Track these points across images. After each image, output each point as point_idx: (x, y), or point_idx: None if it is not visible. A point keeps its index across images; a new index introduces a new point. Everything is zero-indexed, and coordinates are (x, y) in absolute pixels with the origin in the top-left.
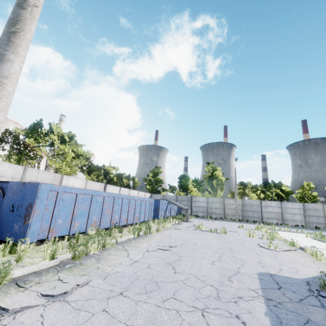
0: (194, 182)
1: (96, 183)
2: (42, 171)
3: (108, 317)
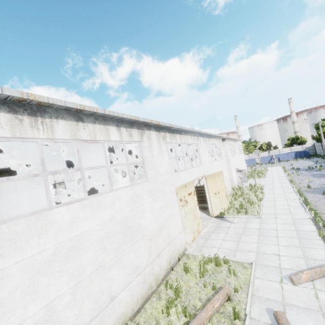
0: None
1: (253, 154)
2: None
3: None
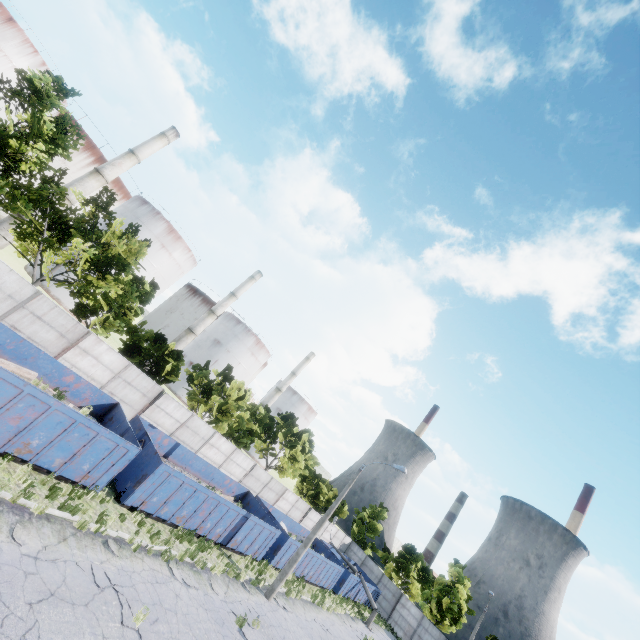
0: (422, 572)
1: (304, 503)
2: (278, 482)
3: (298, 630)
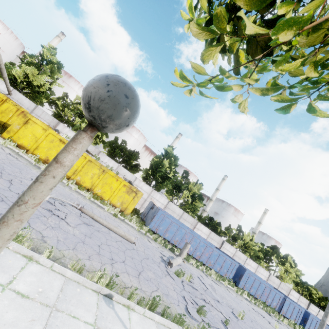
0: None
1: (304, 299)
2: (285, 284)
3: None
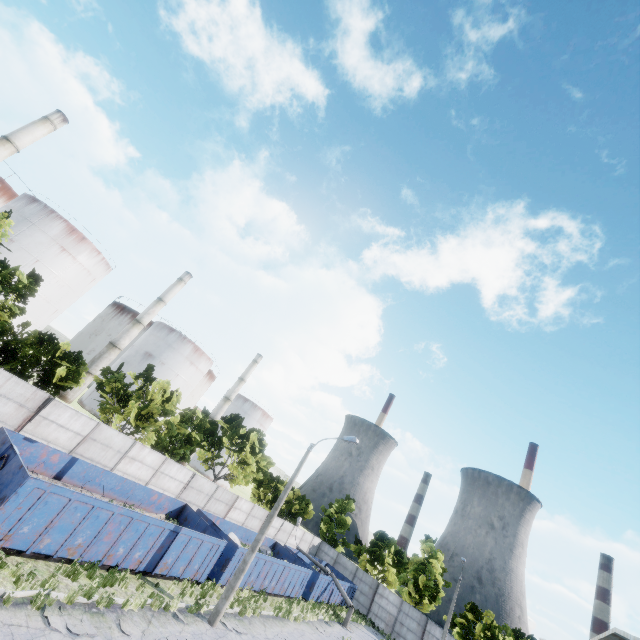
0: (396, 556)
1: (261, 509)
2: (226, 491)
3: None
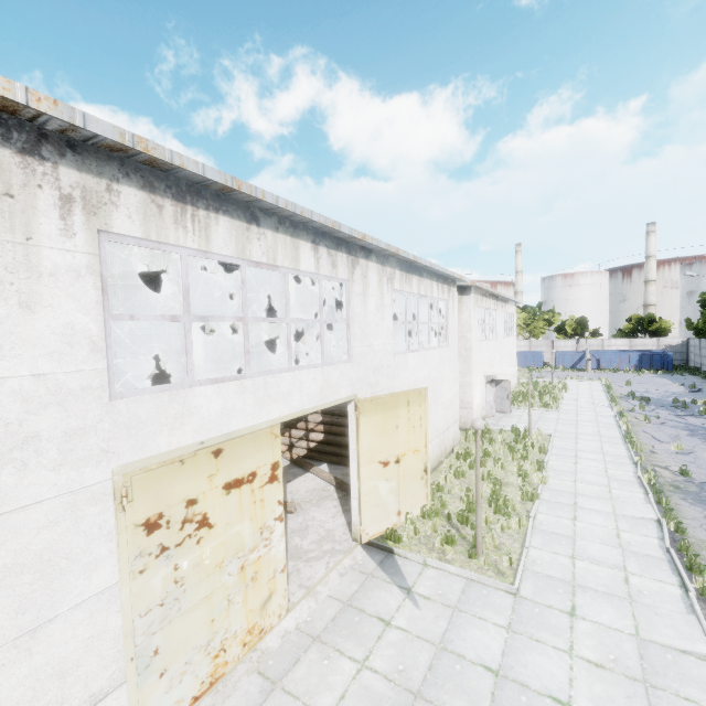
0: None
1: (541, 341)
2: None
3: None
